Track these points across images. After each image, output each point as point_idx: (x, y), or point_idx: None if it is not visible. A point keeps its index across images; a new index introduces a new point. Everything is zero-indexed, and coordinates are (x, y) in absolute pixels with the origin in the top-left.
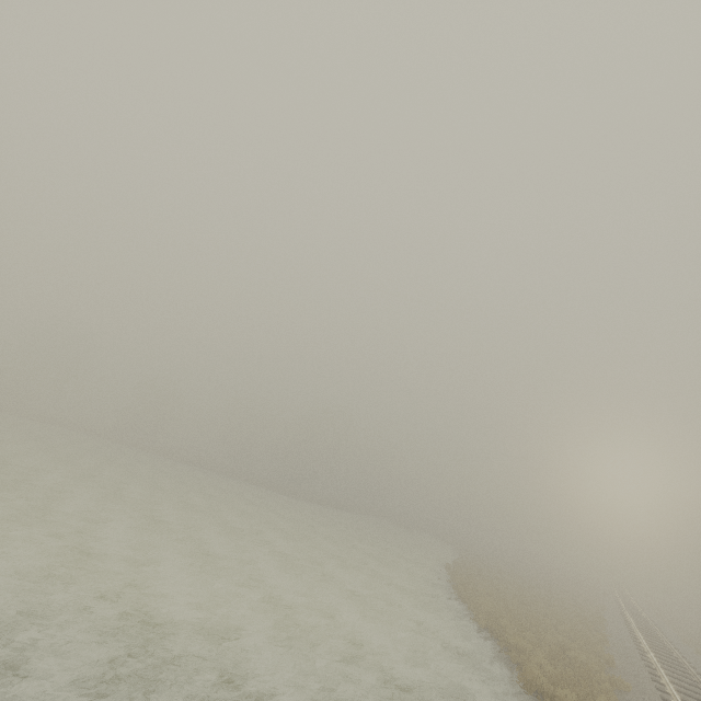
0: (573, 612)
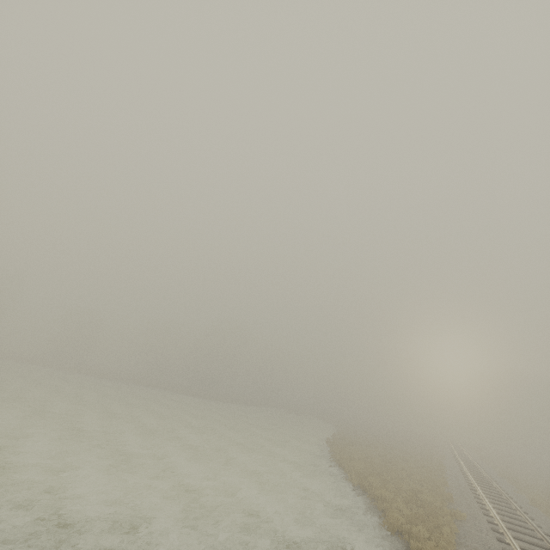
0: (422, 464)
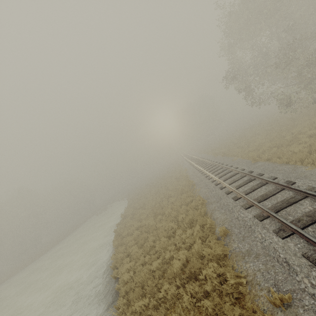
0: (179, 190)
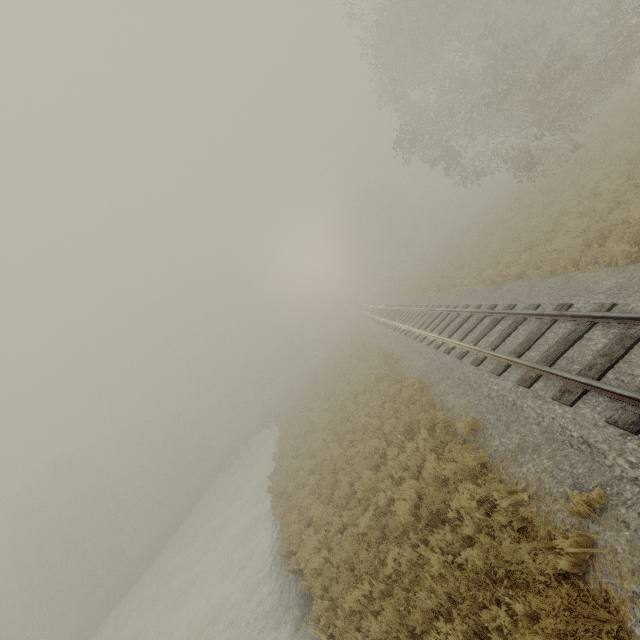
0: (372, 377)
